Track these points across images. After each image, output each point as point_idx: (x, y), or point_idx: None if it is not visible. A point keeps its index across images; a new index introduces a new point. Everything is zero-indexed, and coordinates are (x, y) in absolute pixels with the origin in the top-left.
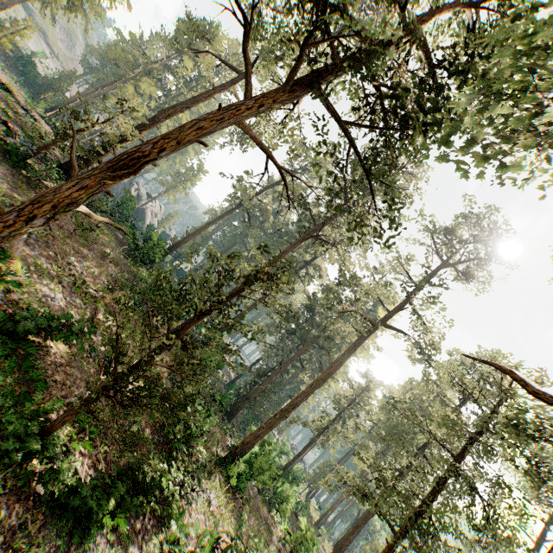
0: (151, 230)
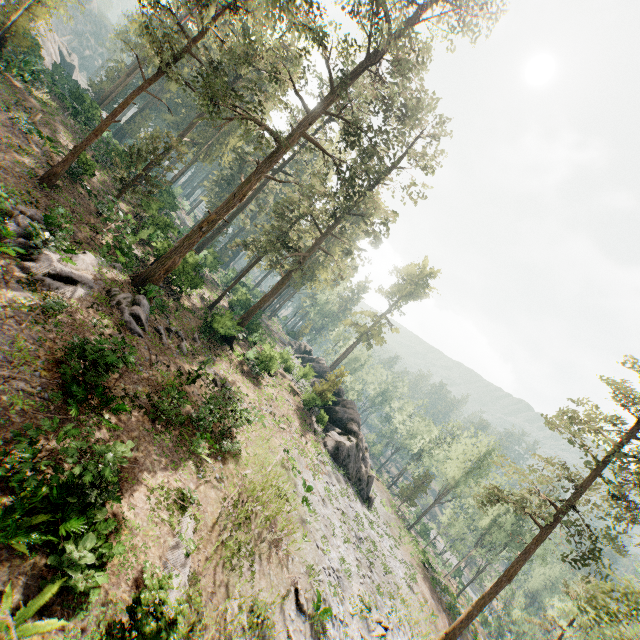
0: (77, 88)
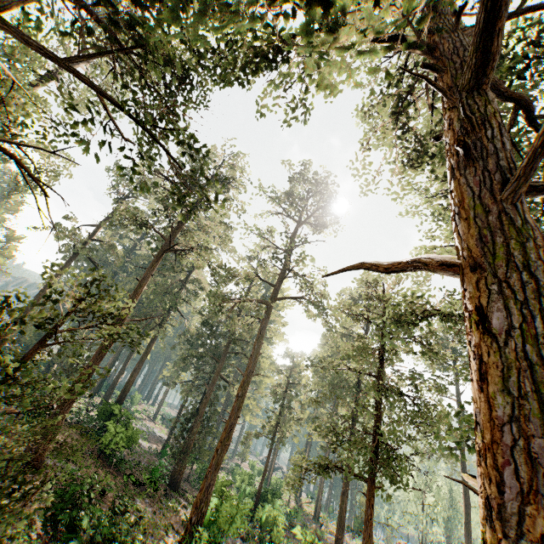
0: None
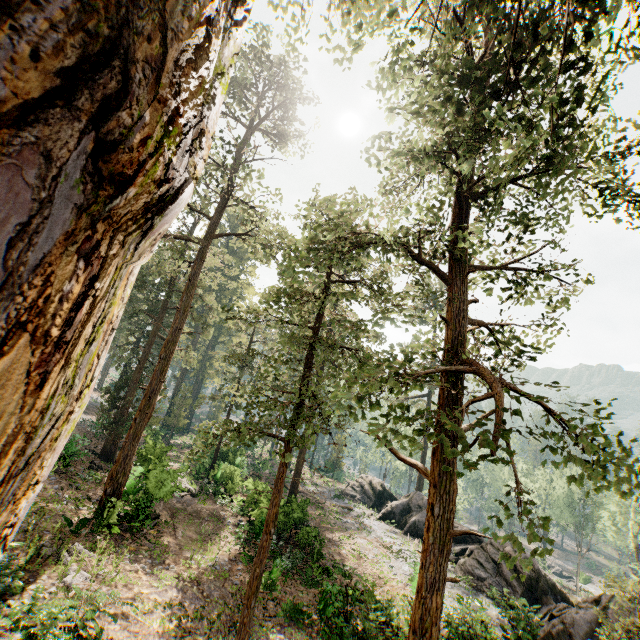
0: None
